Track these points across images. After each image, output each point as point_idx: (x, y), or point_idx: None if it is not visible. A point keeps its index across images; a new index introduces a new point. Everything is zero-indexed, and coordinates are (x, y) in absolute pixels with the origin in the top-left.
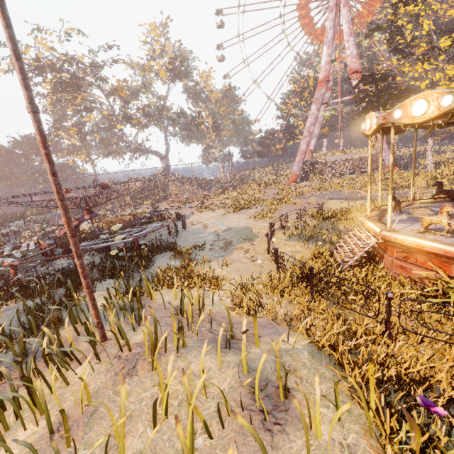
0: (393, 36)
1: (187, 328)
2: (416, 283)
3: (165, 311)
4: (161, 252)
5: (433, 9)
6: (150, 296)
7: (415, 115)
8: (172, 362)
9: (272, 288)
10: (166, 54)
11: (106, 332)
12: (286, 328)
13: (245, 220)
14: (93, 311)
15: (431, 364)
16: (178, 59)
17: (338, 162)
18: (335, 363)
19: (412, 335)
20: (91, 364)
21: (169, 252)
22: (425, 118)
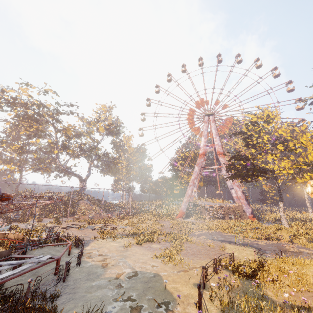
0: (246, 139)
1: None
2: None
3: None
4: None
5: (268, 130)
6: None
7: None
8: None
9: None
10: (107, 120)
11: None
12: None
13: (152, 260)
14: None
15: None
16: (114, 124)
17: (213, 207)
18: None
19: None
20: None
21: None
22: None
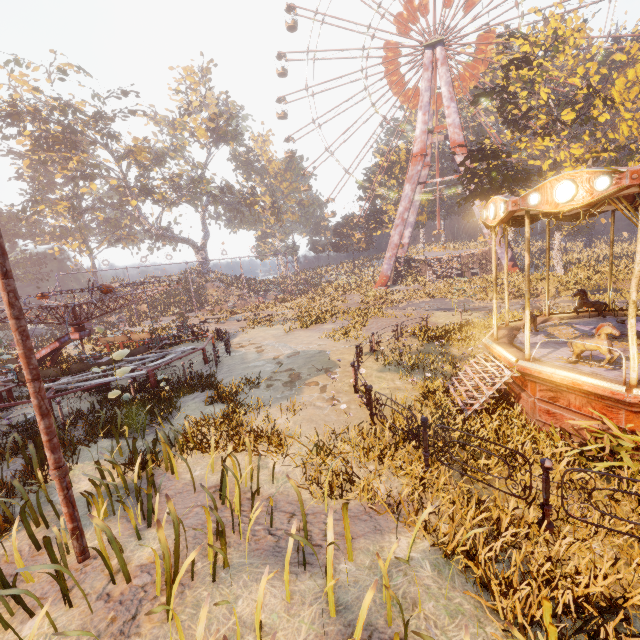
0: (505, 104)
1: (232, 529)
2: (570, 436)
3: (195, 494)
4: (191, 392)
5: (551, 75)
6: (171, 468)
7: (559, 201)
8: (203, 615)
9: (365, 450)
10: (207, 108)
11: (90, 539)
12: (392, 520)
13: (319, 340)
14: (66, 508)
15: (619, 576)
16: (224, 115)
17: (442, 259)
18: (475, 582)
19: (580, 523)
20: (51, 618)
21: (205, 391)
22: (573, 206)
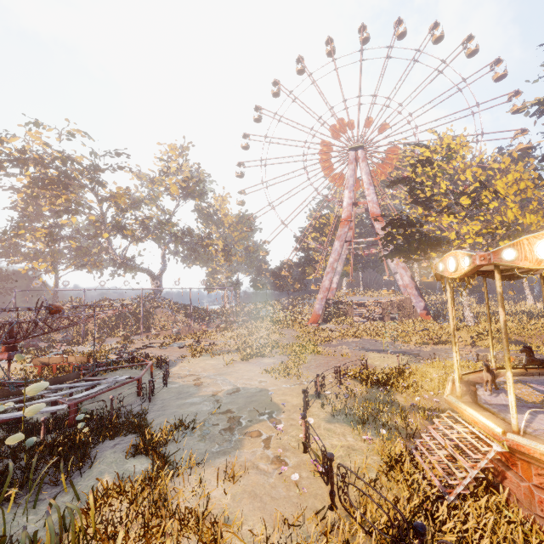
0: (414, 190)
1: None
2: None
3: None
4: (113, 436)
5: (448, 173)
6: None
7: (543, 258)
8: None
9: None
10: (182, 173)
11: None
12: None
13: (260, 375)
14: None
15: None
16: (194, 179)
17: (365, 304)
18: None
19: None
20: None
21: (130, 434)
22: None
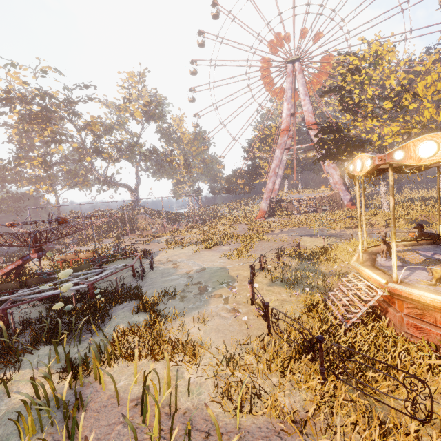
0: (343, 98)
1: None
2: (437, 348)
3: (118, 408)
4: (121, 302)
5: (374, 79)
6: (99, 378)
7: (422, 156)
8: None
9: (267, 361)
10: (142, 98)
11: None
12: None
13: (220, 258)
14: None
15: None
16: (153, 103)
17: (302, 200)
18: None
19: None
20: None
21: (132, 301)
22: (435, 160)
